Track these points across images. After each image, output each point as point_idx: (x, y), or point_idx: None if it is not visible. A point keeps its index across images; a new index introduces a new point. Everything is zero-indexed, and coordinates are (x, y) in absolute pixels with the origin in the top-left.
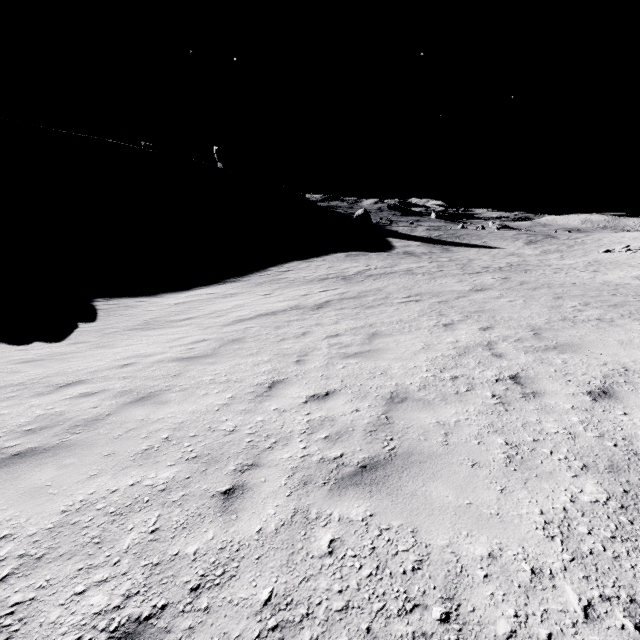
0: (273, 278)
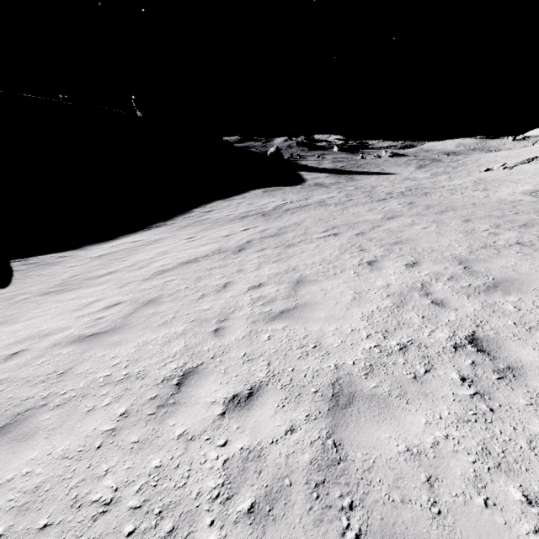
0: (197, 219)
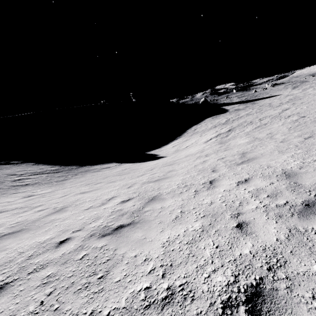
0: (193, 132)
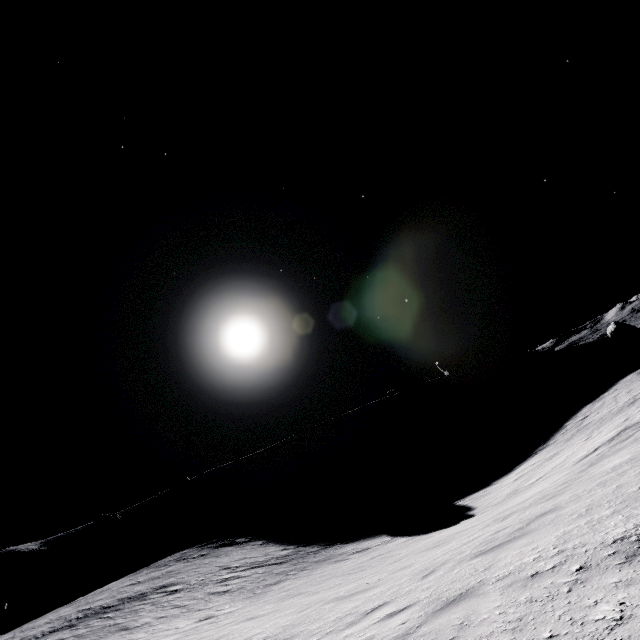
0: (577, 428)
